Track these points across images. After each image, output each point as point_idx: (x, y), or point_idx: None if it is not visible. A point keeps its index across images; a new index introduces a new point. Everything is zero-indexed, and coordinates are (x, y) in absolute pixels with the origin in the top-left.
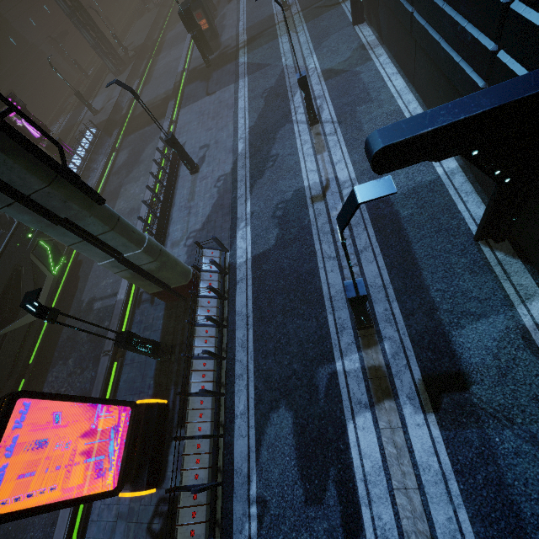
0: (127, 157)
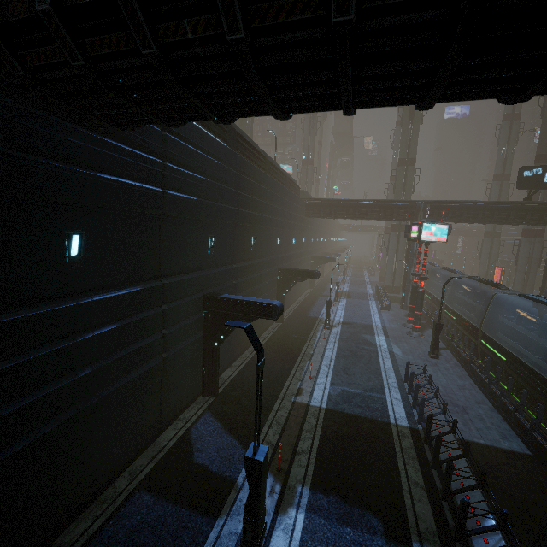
0: None
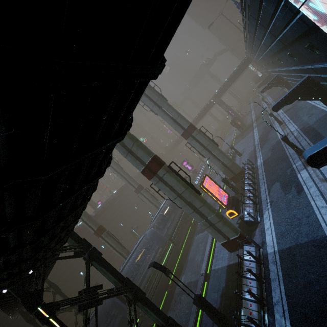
0: (216, 168)
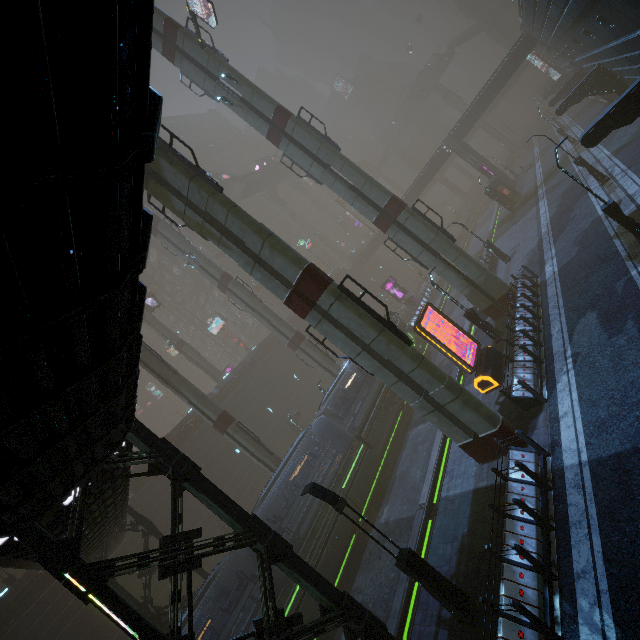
0: (456, 292)
